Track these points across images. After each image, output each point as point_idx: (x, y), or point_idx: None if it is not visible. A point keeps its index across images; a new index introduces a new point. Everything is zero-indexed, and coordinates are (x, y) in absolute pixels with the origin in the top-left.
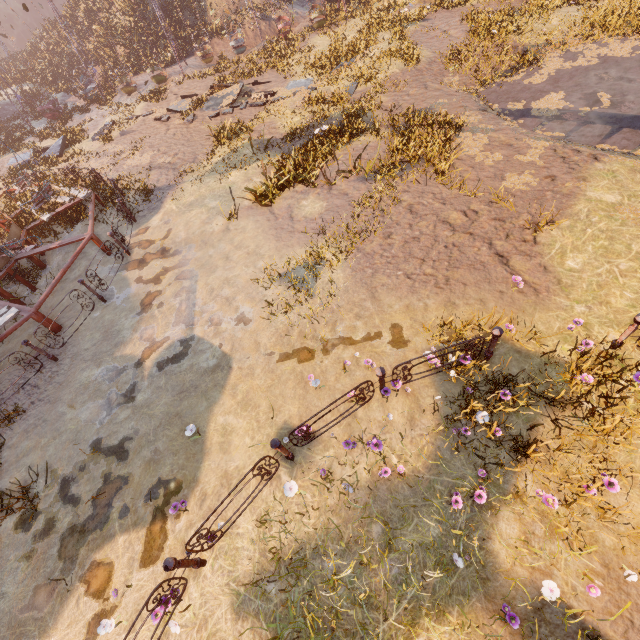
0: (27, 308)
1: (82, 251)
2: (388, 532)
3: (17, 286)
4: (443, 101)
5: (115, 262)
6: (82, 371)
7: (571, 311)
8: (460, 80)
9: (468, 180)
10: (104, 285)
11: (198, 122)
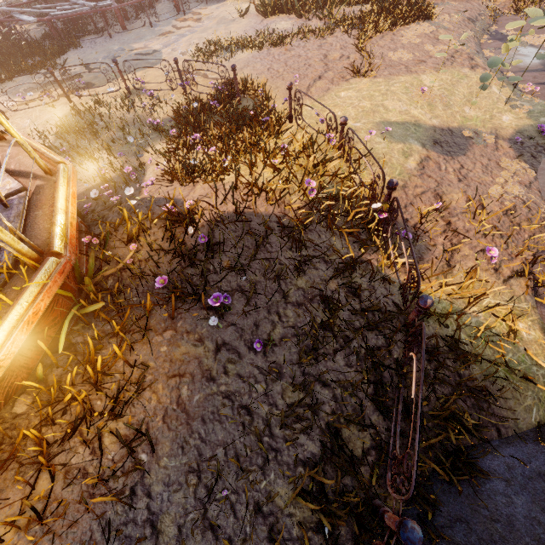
0: (116, 4)
1: (171, 6)
2: (121, 117)
3: (133, 10)
4: (454, 3)
5: (176, 16)
6: (114, 45)
7: (303, 107)
8: (505, 2)
9: (376, 45)
10: (157, 18)
11: None
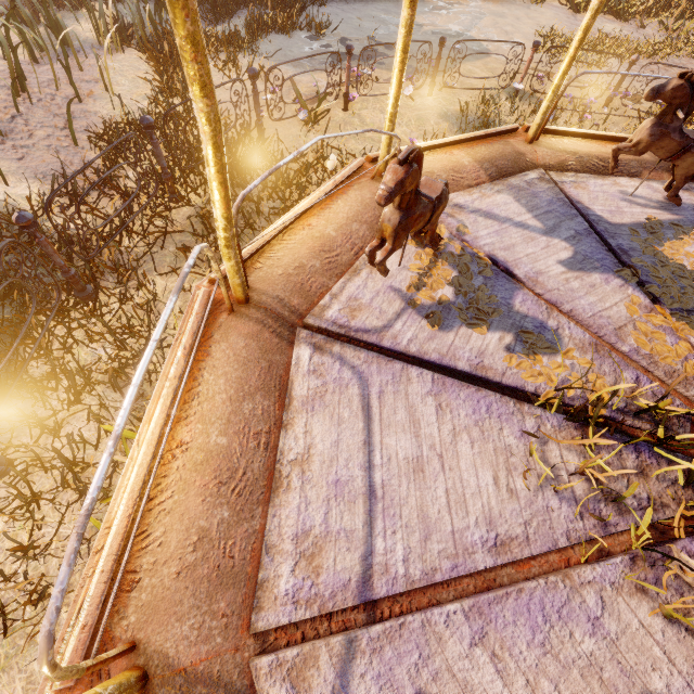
0: None
1: None
2: None
3: None
4: None
5: None
6: (372, 11)
7: None
8: None
9: None
10: None
11: None
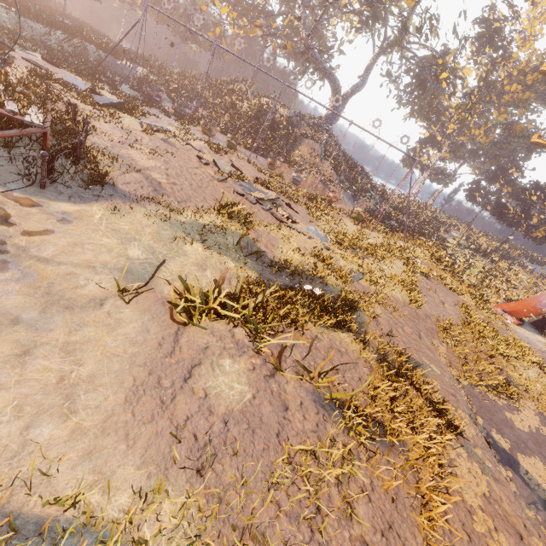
0: None
1: None
2: None
3: None
4: (436, 369)
5: None
6: None
7: None
8: (447, 354)
9: None
10: None
11: (223, 185)
